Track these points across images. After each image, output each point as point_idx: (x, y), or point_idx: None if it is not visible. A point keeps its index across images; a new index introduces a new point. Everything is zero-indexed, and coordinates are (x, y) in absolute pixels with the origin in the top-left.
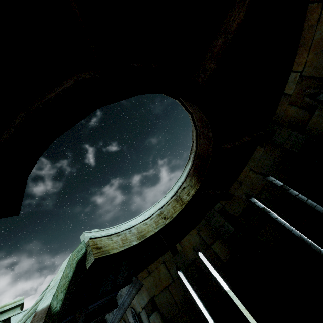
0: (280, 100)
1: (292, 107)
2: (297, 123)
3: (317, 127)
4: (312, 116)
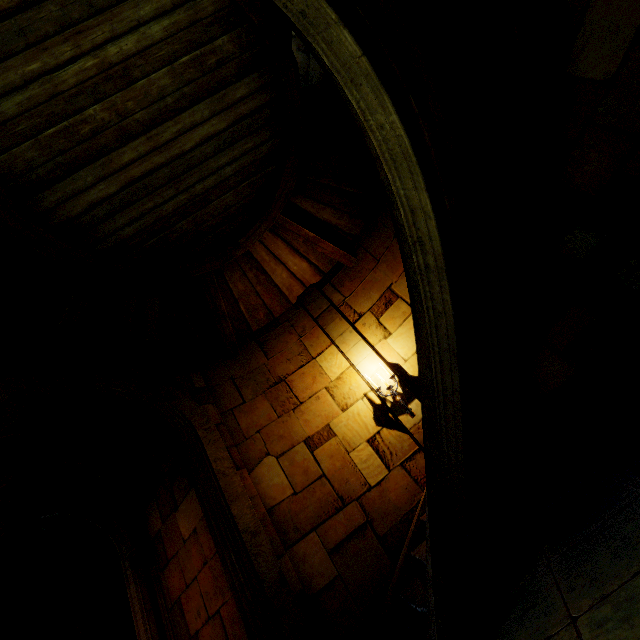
0: (292, 46)
1: (299, 52)
2: (304, 74)
3: (314, 74)
4: (310, 61)
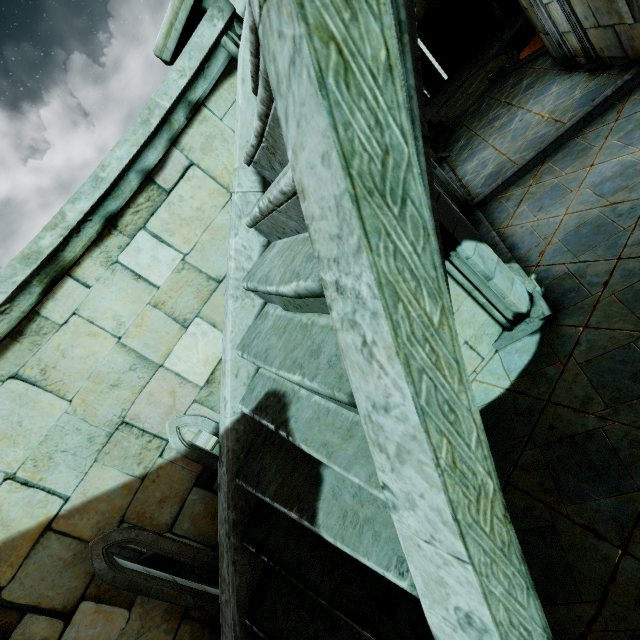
0: None
1: None
2: None
3: None
4: None
